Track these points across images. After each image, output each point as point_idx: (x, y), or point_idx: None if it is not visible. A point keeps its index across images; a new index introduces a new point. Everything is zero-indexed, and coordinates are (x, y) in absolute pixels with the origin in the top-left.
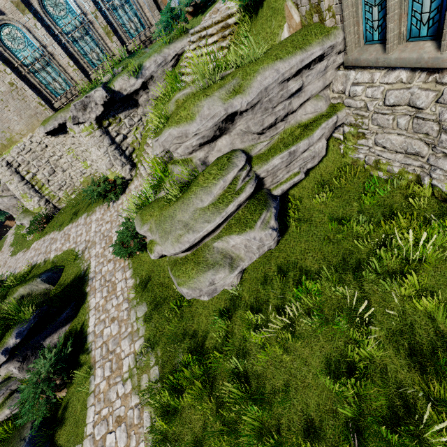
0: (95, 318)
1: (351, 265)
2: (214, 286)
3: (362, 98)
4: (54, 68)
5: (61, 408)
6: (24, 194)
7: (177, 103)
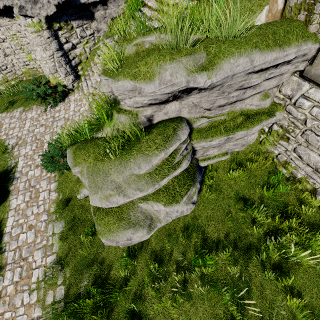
0: (13, 219)
1: (243, 245)
2: (130, 241)
3: (305, 113)
4: None
5: None
6: None
7: (137, 47)
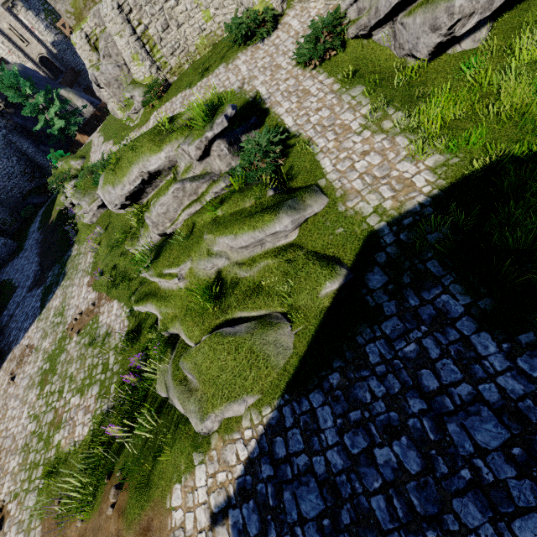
0: (291, 117)
1: None
2: None
3: None
4: None
5: (284, 172)
6: (135, 54)
7: None
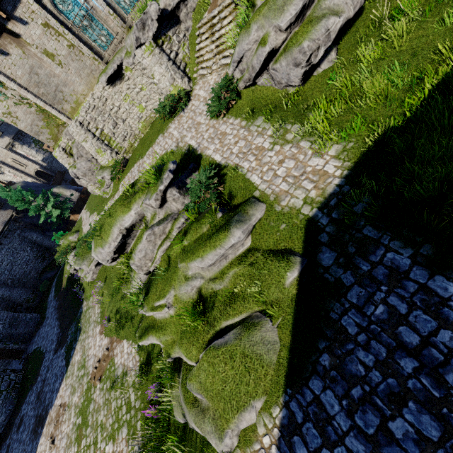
0: (218, 154)
1: None
2: (328, 32)
3: None
4: (97, 23)
5: (226, 195)
6: (98, 149)
7: None
